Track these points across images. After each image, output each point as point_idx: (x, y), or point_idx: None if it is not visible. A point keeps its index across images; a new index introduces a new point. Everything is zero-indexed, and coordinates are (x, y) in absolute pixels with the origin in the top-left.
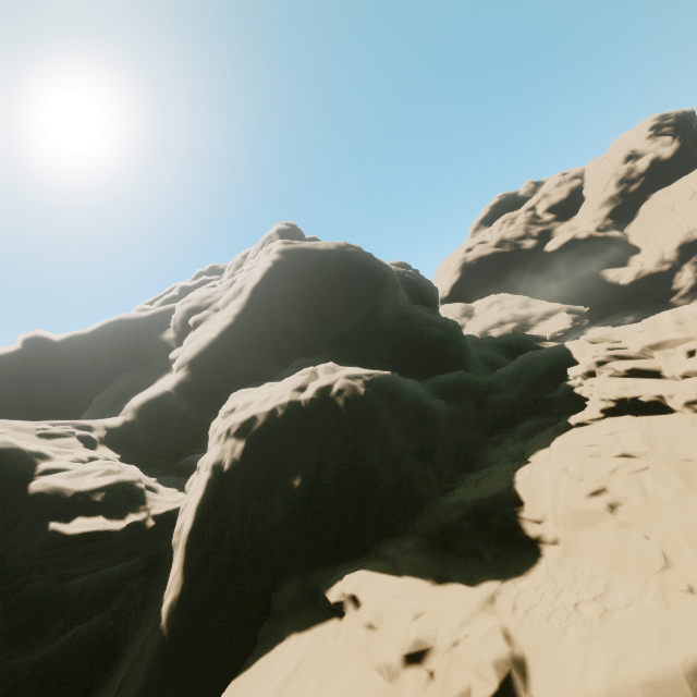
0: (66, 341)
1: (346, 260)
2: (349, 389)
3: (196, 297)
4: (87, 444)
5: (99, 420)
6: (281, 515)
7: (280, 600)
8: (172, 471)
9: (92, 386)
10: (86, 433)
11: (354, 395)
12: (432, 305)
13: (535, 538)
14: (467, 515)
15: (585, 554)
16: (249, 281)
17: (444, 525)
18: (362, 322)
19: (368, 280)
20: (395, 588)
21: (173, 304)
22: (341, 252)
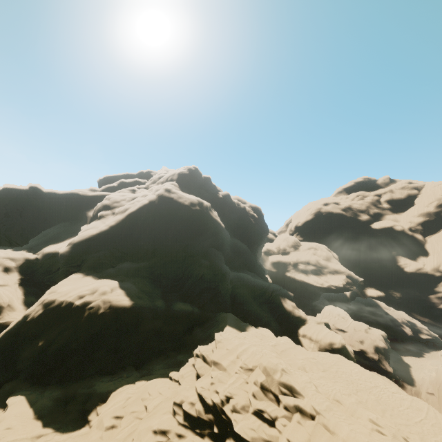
0: (49, 193)
1: (189, 214)
2: (96, 308)
3: (113, 199)
4: (7, 268)
5: (25, 254)
6: (26, 354)
7: (3, 388)
8: (41, 292)
9: (52, 219)
10: (9, 263)
11: (95, 313)
12: (254, 242)
13: (89, 420)
14: (87, 394)
15: (85, 439)
16: (131, 208)
17: (76, 393)
18: (177, 252)
19: (192, 230)
20: (21, 412)
21: (108, 193)
22: (189, 207)
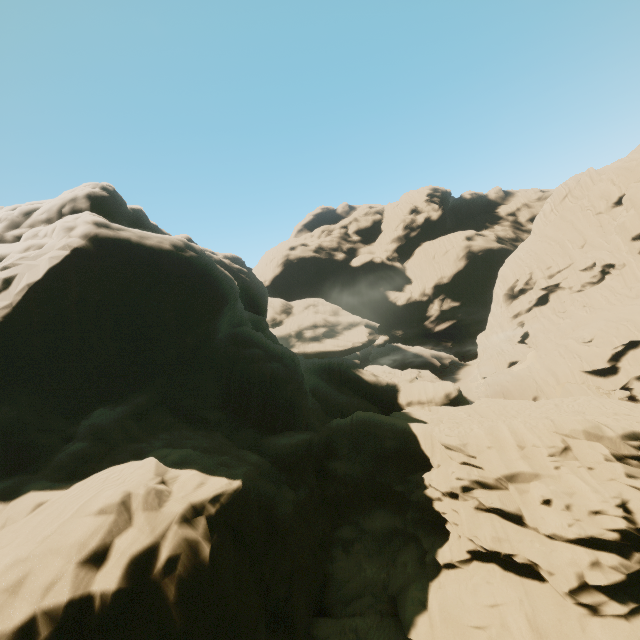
0: None
1: (183, 267)
2: (186, 554)
3: None
4: None
5: None
6: None
7: None
8: None
9: None
10: None
11: (194, 569)
12: (263, 311)
13: None
14: None
15: None
16: (26, 276)
17: None
18: (194, 350)
19: (208, 298)
20: None
21: None
22: (178, 254)
